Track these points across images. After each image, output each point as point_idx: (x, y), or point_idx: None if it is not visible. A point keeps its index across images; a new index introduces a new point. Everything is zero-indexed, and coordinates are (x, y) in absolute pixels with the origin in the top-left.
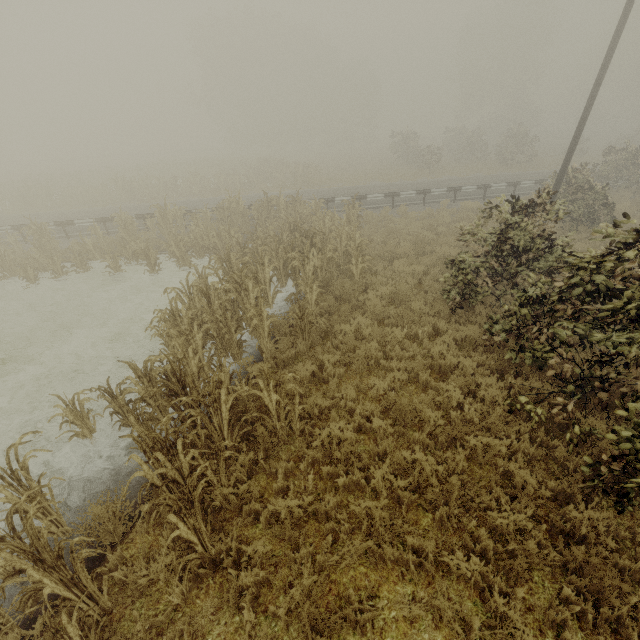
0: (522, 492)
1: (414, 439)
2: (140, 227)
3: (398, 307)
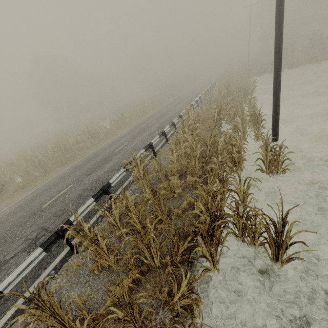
0: None
1: None
2: None
3: None
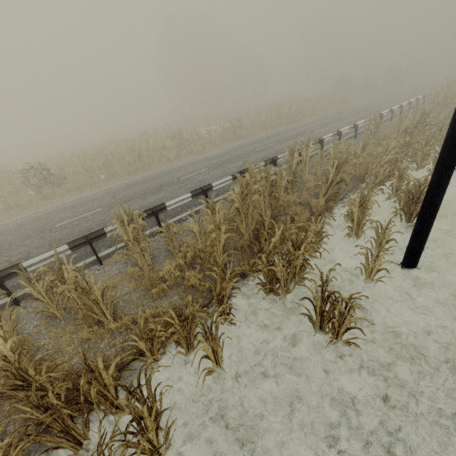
0: None
1: None
2: (398, 112)
3: None
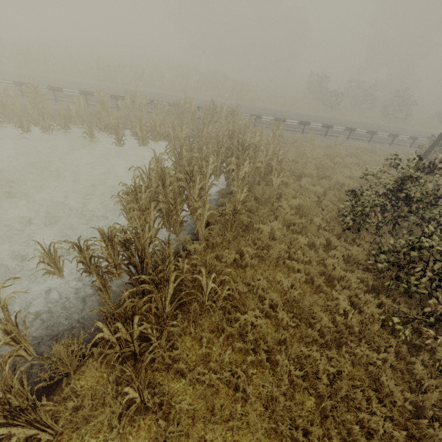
0: (387, 398)
1: (307, 333)
2: (112, 105)
3: (300, 216)
